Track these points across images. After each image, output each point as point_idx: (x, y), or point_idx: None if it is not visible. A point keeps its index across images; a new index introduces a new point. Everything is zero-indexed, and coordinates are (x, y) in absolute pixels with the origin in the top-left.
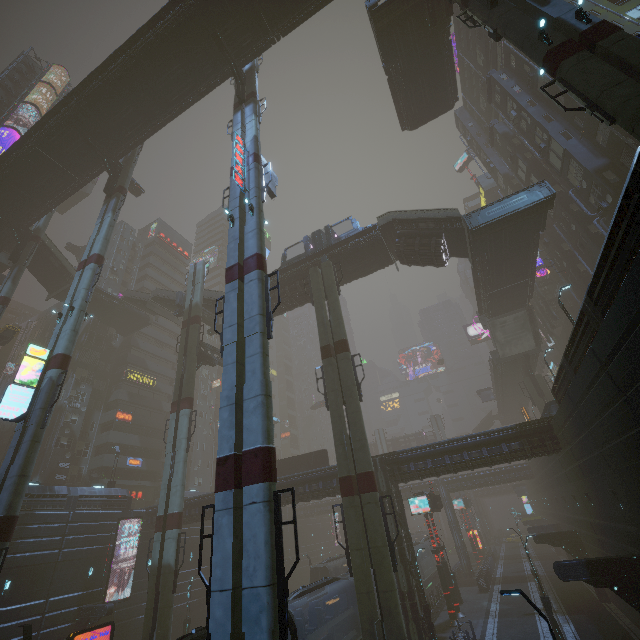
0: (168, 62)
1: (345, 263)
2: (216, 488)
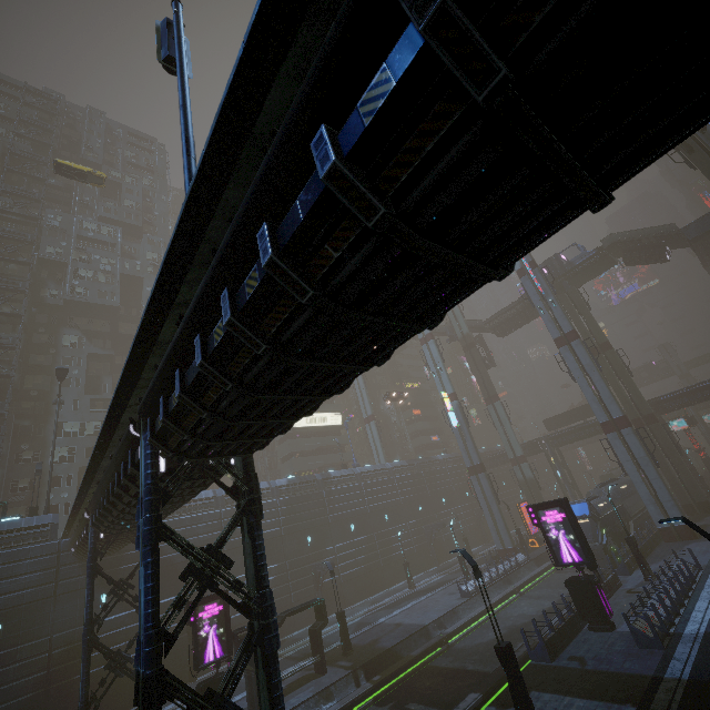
0: None
1: (578, 278)
2: (606, 433)
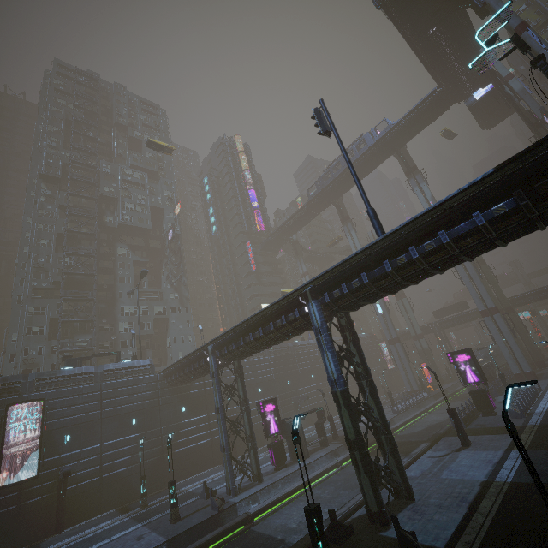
0: (368, 163)
1: None
2: (483, 317)
